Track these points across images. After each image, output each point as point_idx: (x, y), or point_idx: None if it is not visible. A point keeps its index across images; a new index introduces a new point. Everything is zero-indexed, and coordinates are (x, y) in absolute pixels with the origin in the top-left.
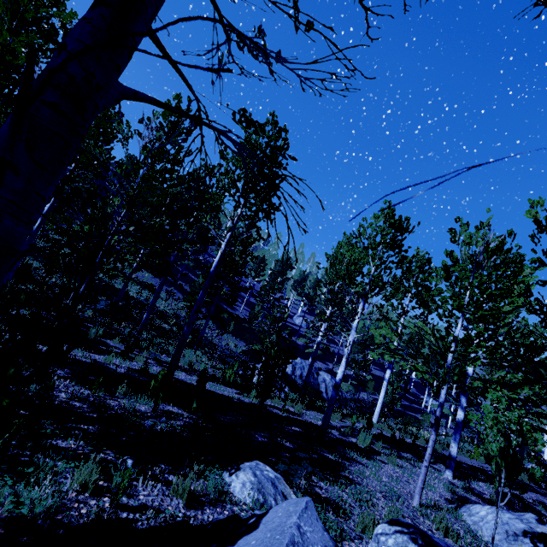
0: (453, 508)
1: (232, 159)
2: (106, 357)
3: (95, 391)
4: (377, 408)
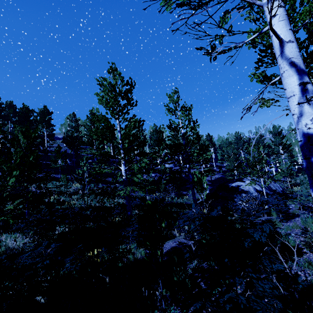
0: None
1: None
2: None
3: None
4: None
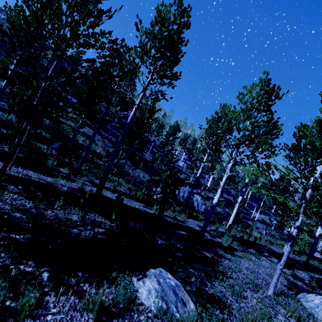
0: (294, 296)
1: (145, 31)
2: (54, 179)
3: (36, 204)
4: (231, 219)
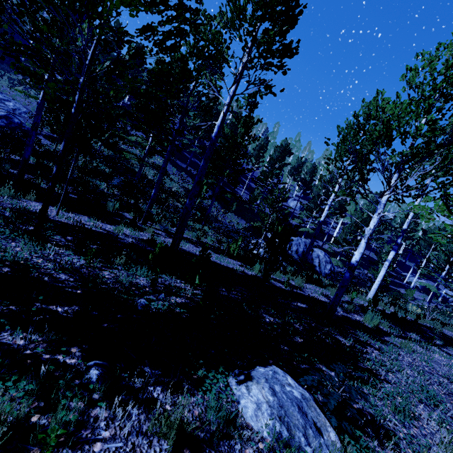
0: None
1: None
2: (115, 227)
3: (89, 261)
4: (374, 285)
